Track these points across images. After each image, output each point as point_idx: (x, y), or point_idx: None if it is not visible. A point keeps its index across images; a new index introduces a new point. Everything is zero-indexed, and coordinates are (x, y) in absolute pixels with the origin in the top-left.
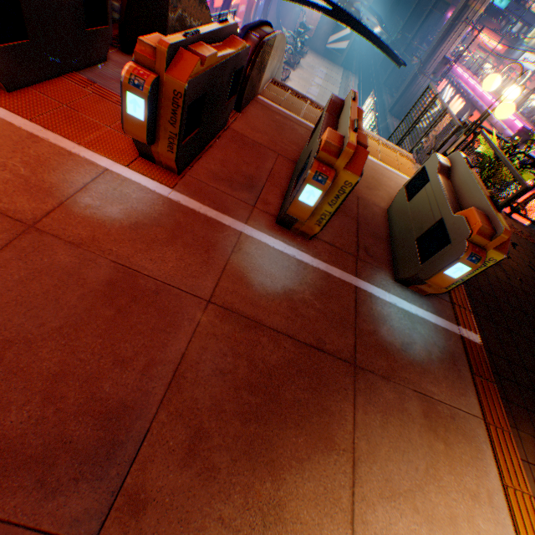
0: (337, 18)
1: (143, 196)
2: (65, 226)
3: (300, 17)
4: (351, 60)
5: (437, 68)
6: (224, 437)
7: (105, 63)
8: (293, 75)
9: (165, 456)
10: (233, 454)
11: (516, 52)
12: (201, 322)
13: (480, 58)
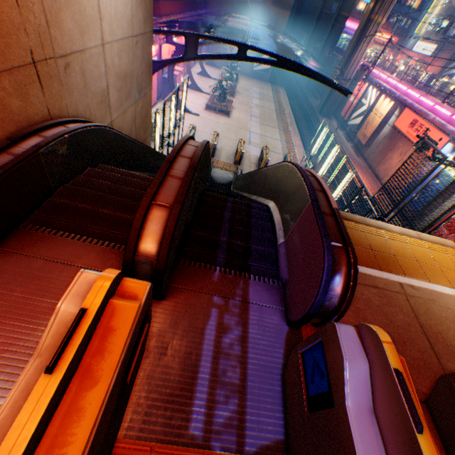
0: (283, 67)
1: None
2: None
3: (227, 51)
4: (273, 73)
5: (358, 74)
6: None
7: (144, 354)
8: (235, 102)
9: None
10: None
11: (409, 42)
12: None
13: (392, 60)
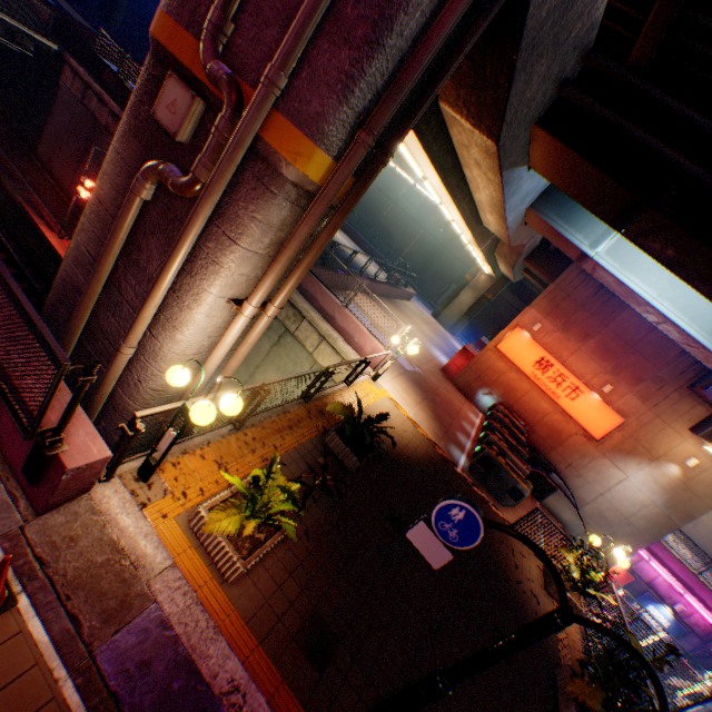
0: None
1: (469, 430)
2: (458, 417)
3: None
4: None
5: None
6: (434, 410)
7: None
8: None
9: (433, 405)
10: (433, 409)
11: None
12: (448, 419)
13: None
